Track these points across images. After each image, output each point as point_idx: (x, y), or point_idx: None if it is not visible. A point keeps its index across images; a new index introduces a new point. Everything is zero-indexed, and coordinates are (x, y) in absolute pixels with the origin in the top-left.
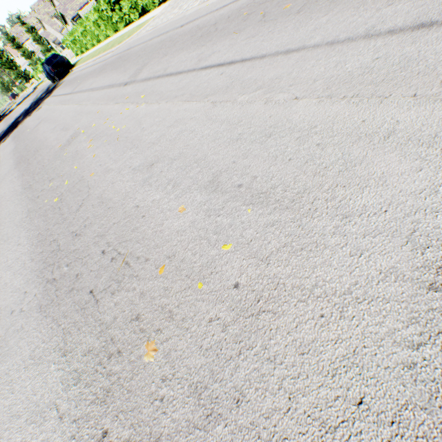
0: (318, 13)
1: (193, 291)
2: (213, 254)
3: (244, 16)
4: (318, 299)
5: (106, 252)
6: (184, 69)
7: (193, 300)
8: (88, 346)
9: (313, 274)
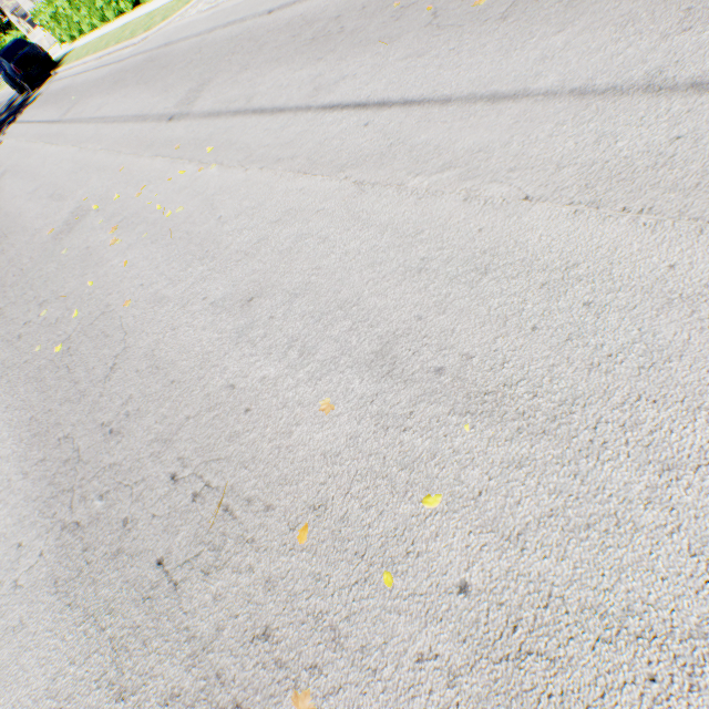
0: (544, 25)
1: (375, 588)
2: (404, 512)
3: (394, 9)
4: (637, 640)
5: (178, 478)
6: (288, 103)
7: (377, 609)
8: (168, 684)
9: (621, 584)
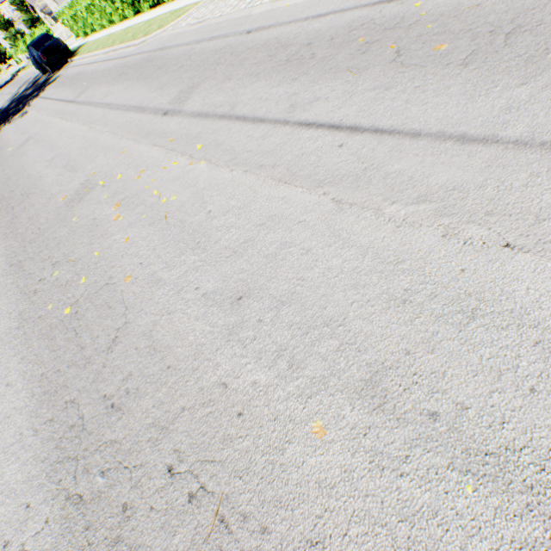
0: (506, 76)
1: None
2: None
3: (359, 43)
4: None
5: (175, 472)
6: (267, 115)
7: None
8: None
9: None
